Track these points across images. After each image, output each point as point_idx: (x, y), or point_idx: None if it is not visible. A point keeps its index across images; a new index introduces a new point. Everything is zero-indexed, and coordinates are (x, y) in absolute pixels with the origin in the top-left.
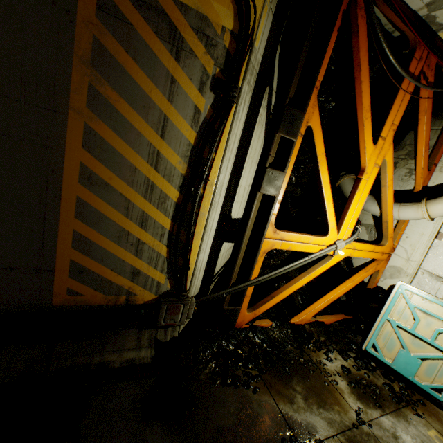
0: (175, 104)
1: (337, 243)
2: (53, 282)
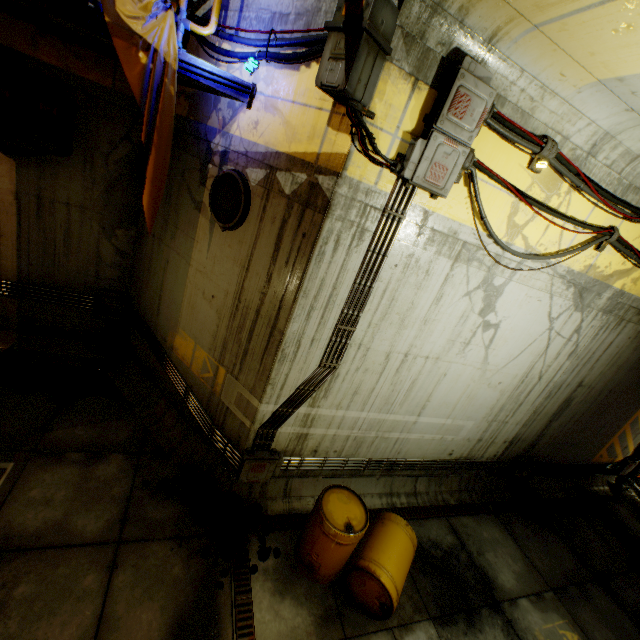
0: None
1: None
2: (599, 451)
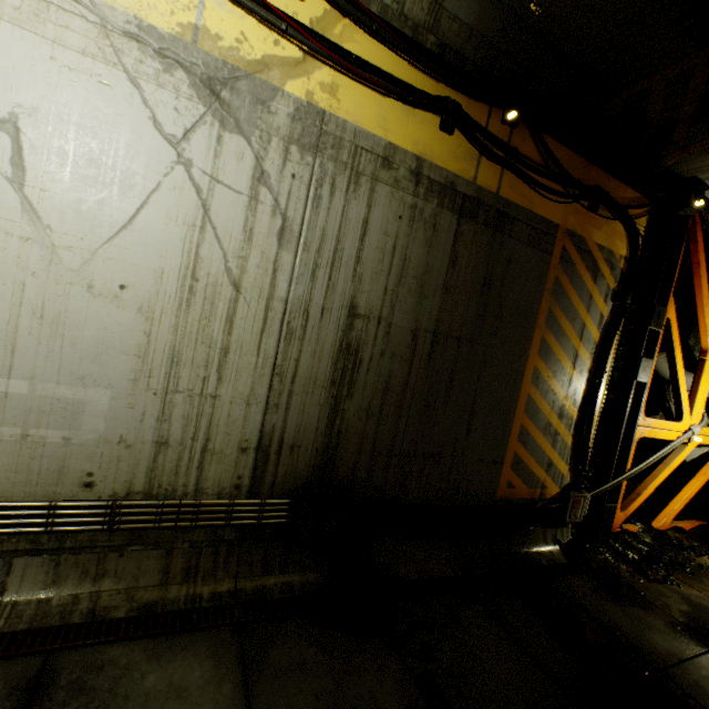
0: (590, 313)
1: (692, 428)
2: (500, 474)
